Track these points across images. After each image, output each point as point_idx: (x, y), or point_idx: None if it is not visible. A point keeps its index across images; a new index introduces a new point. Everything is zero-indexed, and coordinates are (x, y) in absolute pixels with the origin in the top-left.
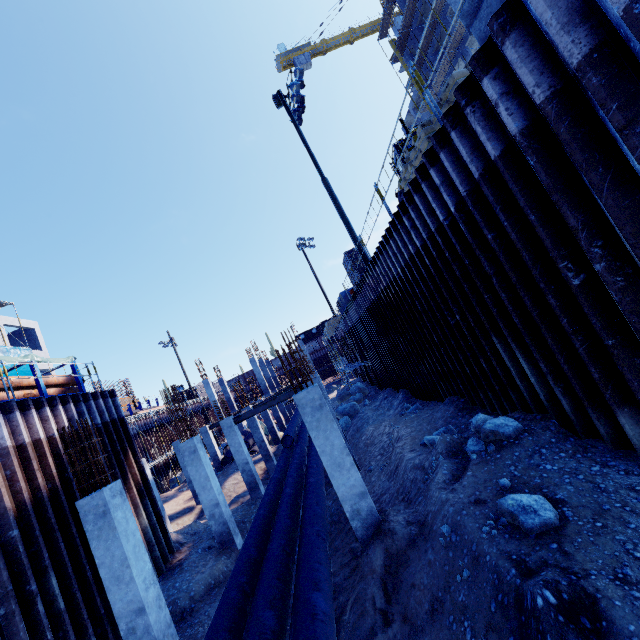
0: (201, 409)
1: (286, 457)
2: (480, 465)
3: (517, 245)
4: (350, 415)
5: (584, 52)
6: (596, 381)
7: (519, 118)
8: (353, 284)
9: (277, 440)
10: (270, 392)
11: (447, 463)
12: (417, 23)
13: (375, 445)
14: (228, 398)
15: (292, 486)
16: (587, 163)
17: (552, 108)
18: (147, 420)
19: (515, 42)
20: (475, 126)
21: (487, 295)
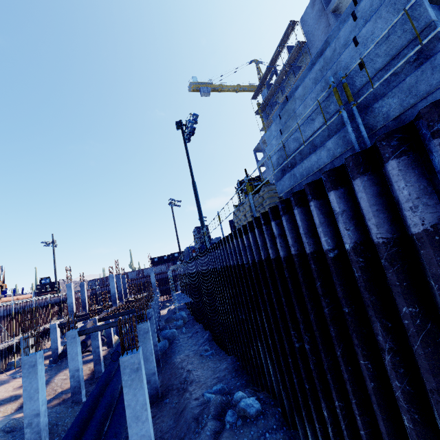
0: (59, 302)
1: (110, 371)
2: (229, 436)
3: (275, 306)
4: (169, 339)
5: (311, 250)
6: (300, 402)
7: (284, 250)
8: (196, 247)
9: (110, 344)
10: (117, 303)
11: (212, 425)
12: (274, 100)
13: (176, 378)
14: (83, 299)
15: (104, 408)
16: (307, 296)
17: (297, 260)
18: (7, 307)
19: (287, 219)
20: (266, 237)
21: (259, 317)
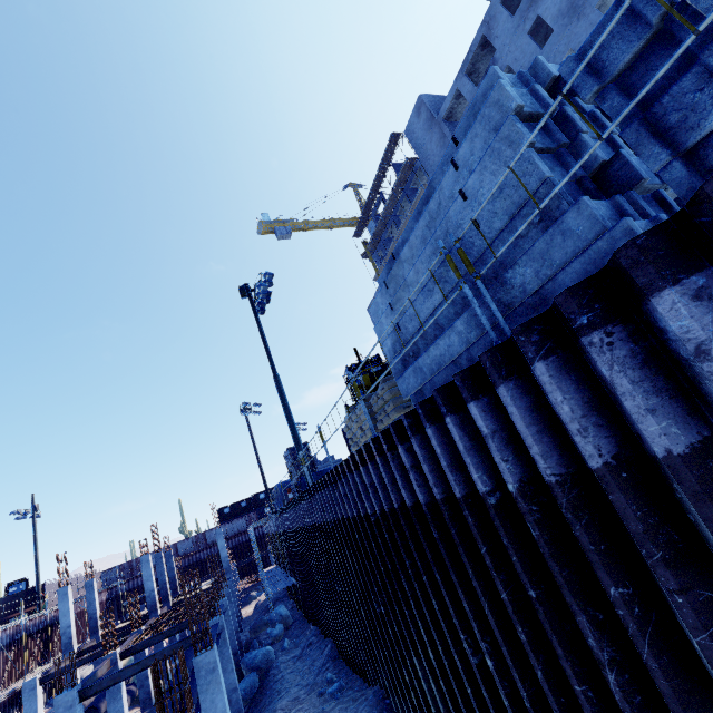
0: (43, 627)
1: None
2: None
3: (429, 589)
4: (260, 669)
5: (463, 493)
6: None
7: (425, 492)
8: (292, 483)
9: (148, 702)
10: (159, 610)
11: None
12: (386, 236)
13: None
14: (92, 614)
15: None
16: (472, 571)
17: (446, 510)
18: None
19: (419, 442)
20: (394, 470)
21: (407, 610)
